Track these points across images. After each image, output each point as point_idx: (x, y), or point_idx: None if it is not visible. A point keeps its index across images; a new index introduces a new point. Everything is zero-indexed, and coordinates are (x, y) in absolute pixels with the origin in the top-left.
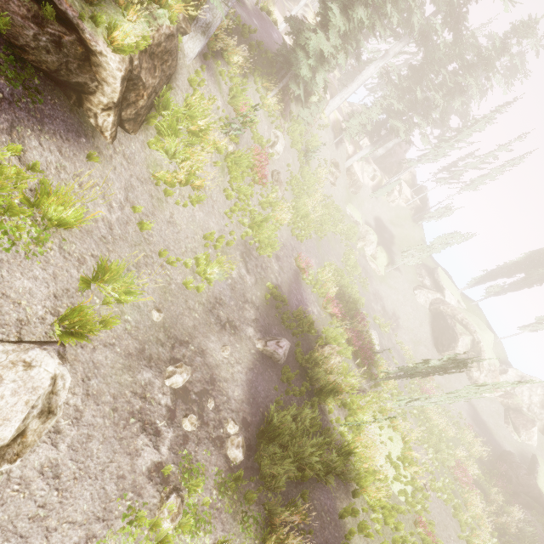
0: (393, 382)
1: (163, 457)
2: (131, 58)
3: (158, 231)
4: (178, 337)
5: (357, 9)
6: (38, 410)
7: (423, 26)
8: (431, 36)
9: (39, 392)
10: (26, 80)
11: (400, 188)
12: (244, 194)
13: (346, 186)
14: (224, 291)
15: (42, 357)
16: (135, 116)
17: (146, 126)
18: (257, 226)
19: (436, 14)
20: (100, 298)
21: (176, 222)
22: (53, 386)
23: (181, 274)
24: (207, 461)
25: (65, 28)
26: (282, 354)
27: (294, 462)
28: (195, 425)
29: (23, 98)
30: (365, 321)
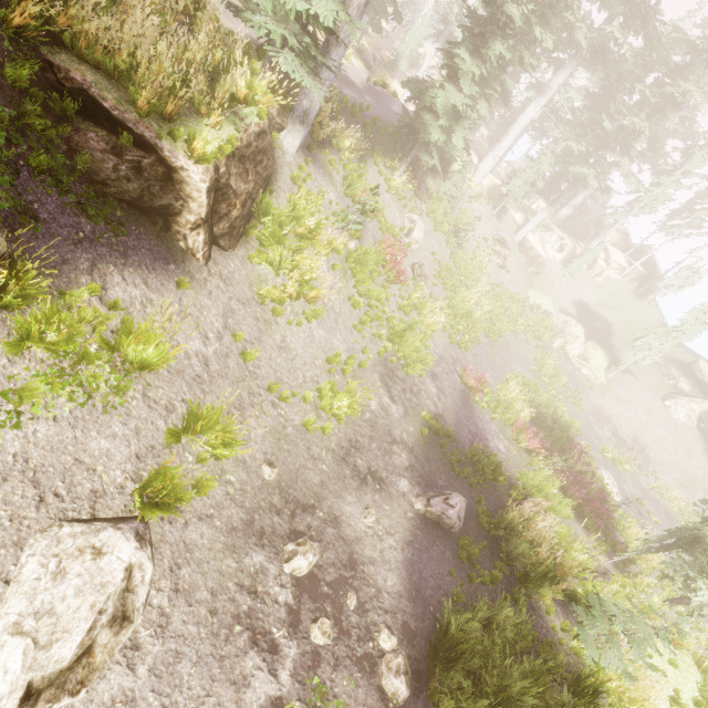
0: (656, 555)
1: (283, 689)
2: (216, 166)
3: (267, 361)
4: (300, 499)
5: (492, 45)
6: (109, 617)
7: (594, 40)
8: (609, 48)
9: (109, 590)
10: (108, 214)
11: (607, 254)
12: (376, 299)
13: (521, 266)
14: (361, 430)
15: (116, 540)
16: (230, 230)
17: (246, 239)
18: (398, 337)
19: (610, 20)
20: (194, 455)
21: (289, 346)
22: (128, 580)
23: (299, 413)
24: (351, 698)
25: (143, 152)
26: (455, 518)
27: (495, 705)
28: (330, 635)
29: (105, 233)
30: (587, 457)
